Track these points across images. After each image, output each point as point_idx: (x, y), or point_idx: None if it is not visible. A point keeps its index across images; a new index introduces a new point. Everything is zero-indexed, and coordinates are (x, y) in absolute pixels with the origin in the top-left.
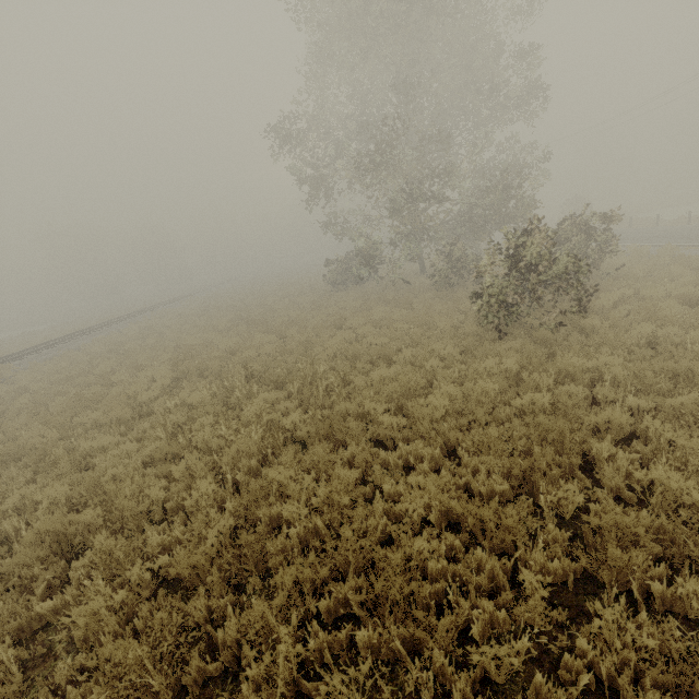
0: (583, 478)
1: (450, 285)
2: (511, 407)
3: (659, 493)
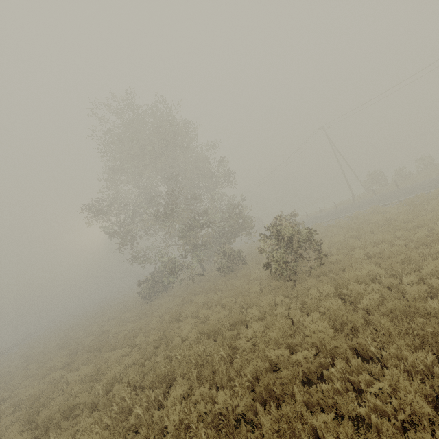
0: None
1: (230, 270)
2: (361, 310)
3: None
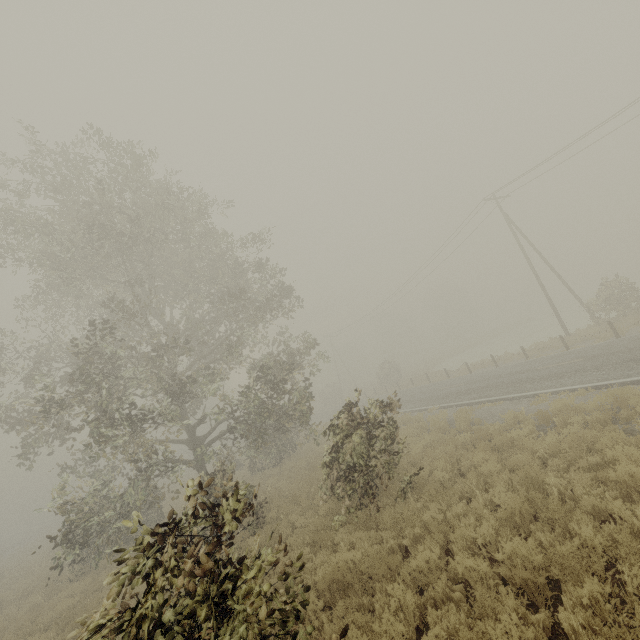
0: None
1: None
2: None
3: None
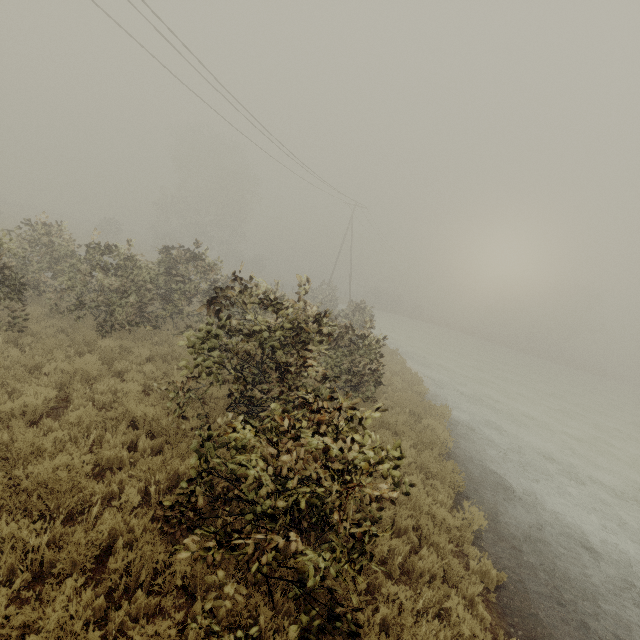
0: None
1: None
2: None
3: None
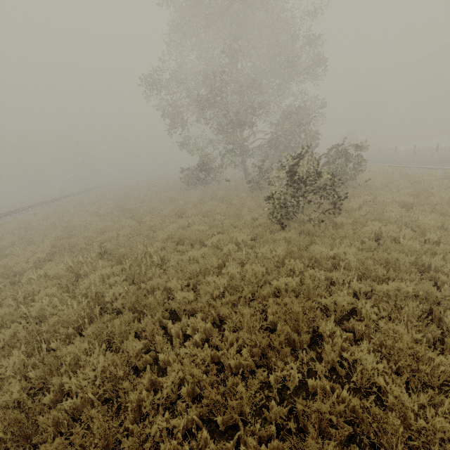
0: (310, 352)
1: (260, 188)
2: (271, 287)
3: (360, 370)
